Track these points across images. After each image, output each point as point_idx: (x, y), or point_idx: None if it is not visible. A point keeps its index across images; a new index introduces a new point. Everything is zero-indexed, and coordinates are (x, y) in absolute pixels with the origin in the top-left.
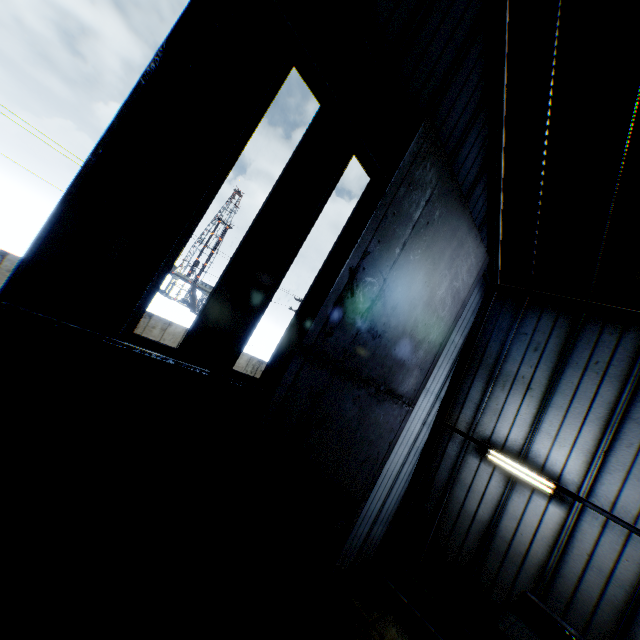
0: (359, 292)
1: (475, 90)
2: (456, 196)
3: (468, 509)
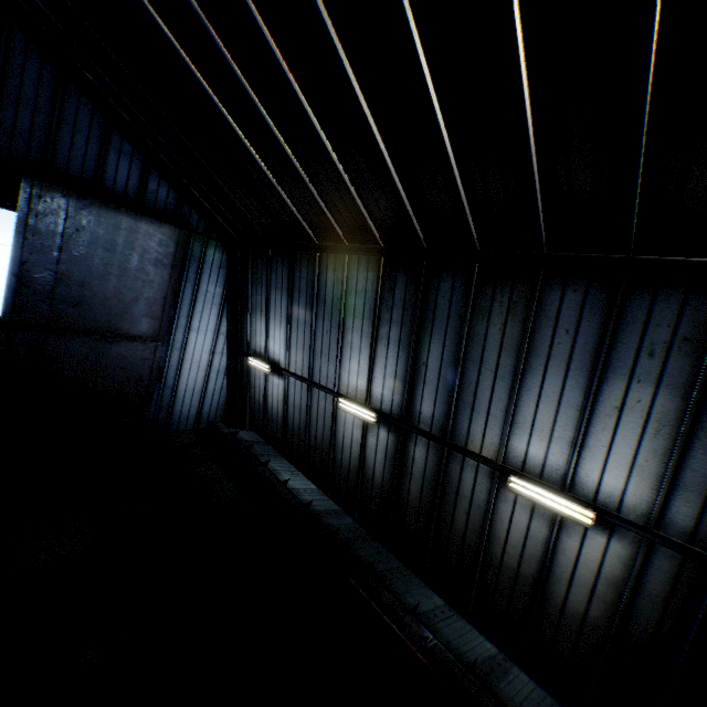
0: (35, 285)
1: (92, 128)
2: (101, 206)
3: (257, 400)
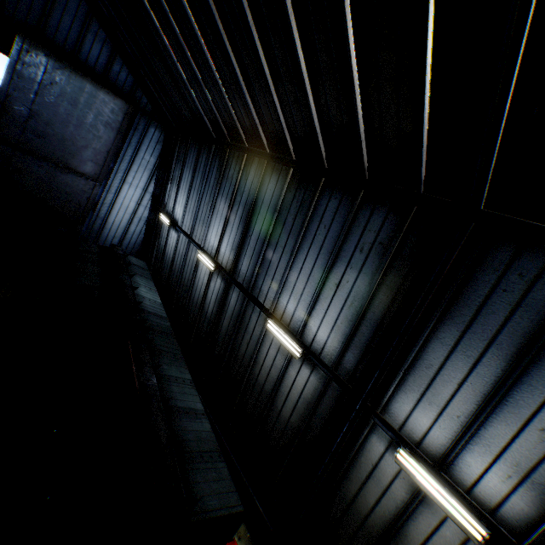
0: (13, 114)
1: (78, 13)
2: (72, 71)
3: (161, 246)
